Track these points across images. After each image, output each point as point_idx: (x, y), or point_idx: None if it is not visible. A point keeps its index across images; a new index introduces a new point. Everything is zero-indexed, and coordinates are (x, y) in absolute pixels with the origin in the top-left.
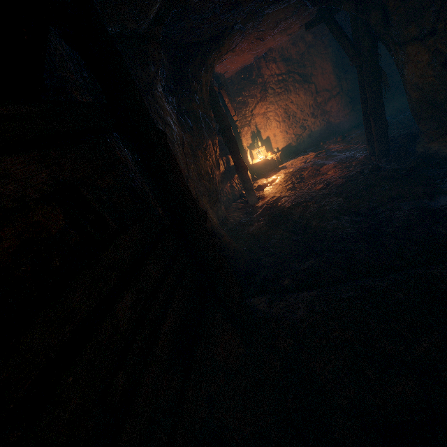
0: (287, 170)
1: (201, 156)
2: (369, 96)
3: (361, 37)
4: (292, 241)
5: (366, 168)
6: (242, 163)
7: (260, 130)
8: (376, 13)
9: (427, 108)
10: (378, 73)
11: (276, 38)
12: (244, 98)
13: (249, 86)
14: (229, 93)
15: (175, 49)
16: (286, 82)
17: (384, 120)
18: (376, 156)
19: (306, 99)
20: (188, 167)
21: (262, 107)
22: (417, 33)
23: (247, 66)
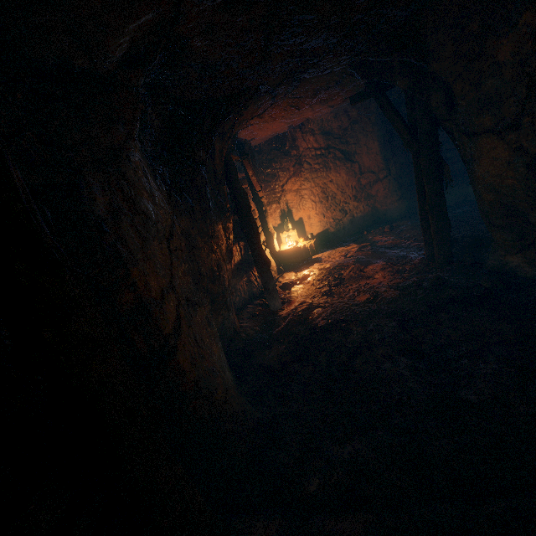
0: (322, 265)
1: (203, 247)
2: (427, 189)
3: (418, 120)
4: (327, 391)
5: (424, 278)
6: (263, 255)
7: (292, 210)
8: (438, 95)
9: (504, 215)
10: (439, 164)
11: (315, 108)
12: (274, 170)
13: (281, 158)
14: (255, 163)
15: (173, 106)
16: (325, 158)
17: (446, 220)
18: (435, 261)
19: (348, 179)
20: (173, 271)
21: (296, 183)
22: (493, 124)
23: (280, 135)
